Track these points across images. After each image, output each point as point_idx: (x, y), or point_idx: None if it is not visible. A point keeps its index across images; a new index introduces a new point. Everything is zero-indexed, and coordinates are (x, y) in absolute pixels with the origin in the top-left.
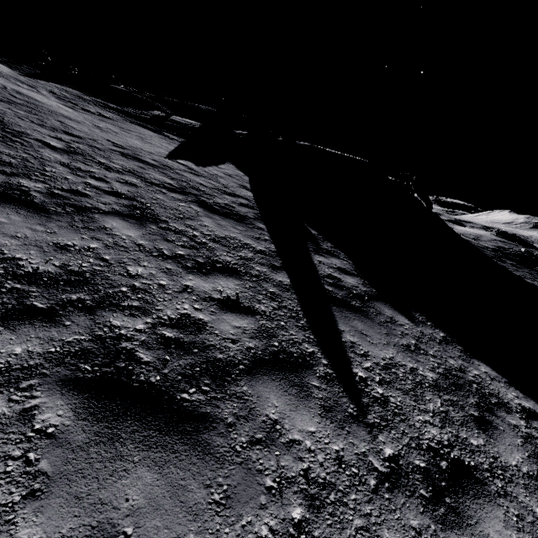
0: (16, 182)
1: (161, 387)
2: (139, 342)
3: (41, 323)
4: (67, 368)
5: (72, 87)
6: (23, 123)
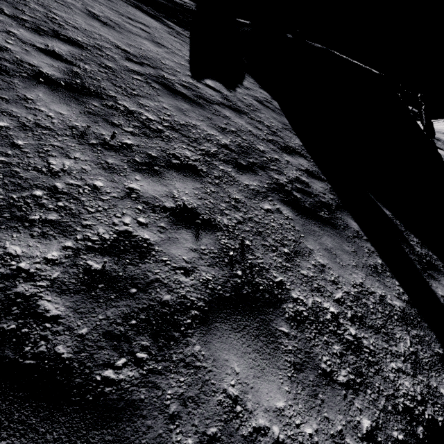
0: None
1: None
2: None
3: None
4: None
5: None
6: None
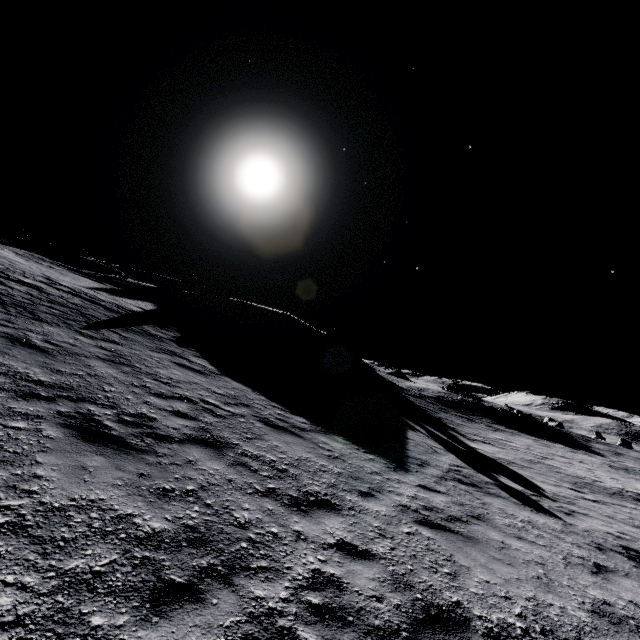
0: None
1: (1, 301)
2: None
3: None
4: None
5: (39, 254)
6: None
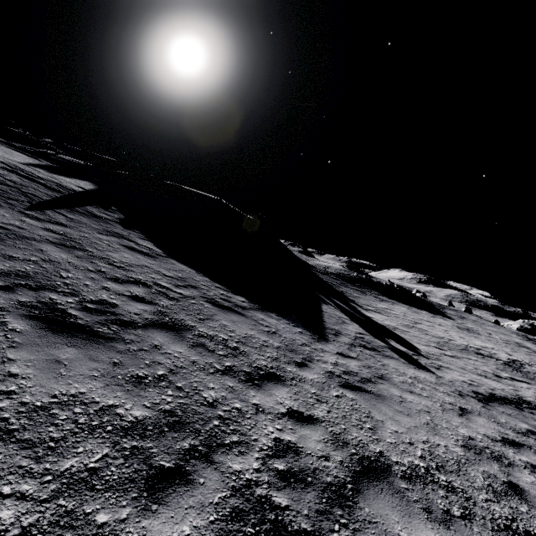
0: None
1: None
2: None
3: None
4: None
5: None
6: None
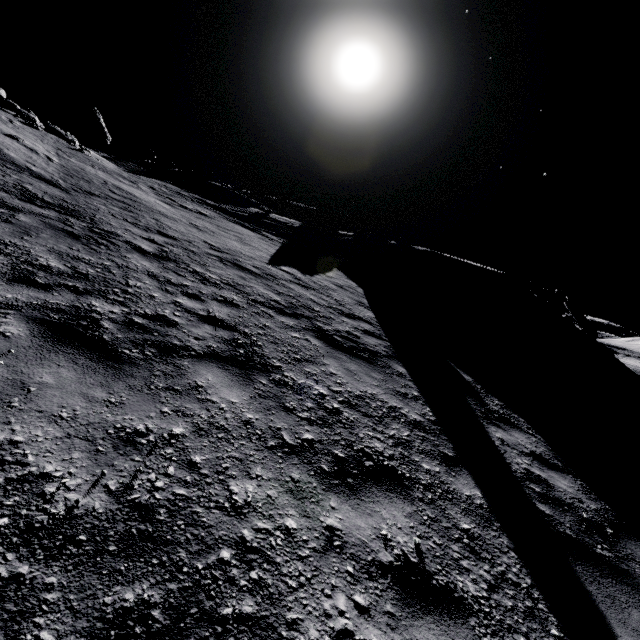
0: (86, 305)
1: None
2: None
3: None
4: None
5: (172, 183)
6: (116, 222)
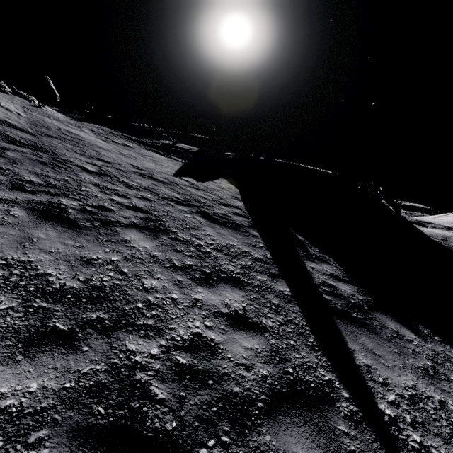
0: (57, 201)
1: (178, 439)
2: (154, 372)
3: (60, 349)
4: (80, 411)
5: (106, 126)
6: (69, 154)
